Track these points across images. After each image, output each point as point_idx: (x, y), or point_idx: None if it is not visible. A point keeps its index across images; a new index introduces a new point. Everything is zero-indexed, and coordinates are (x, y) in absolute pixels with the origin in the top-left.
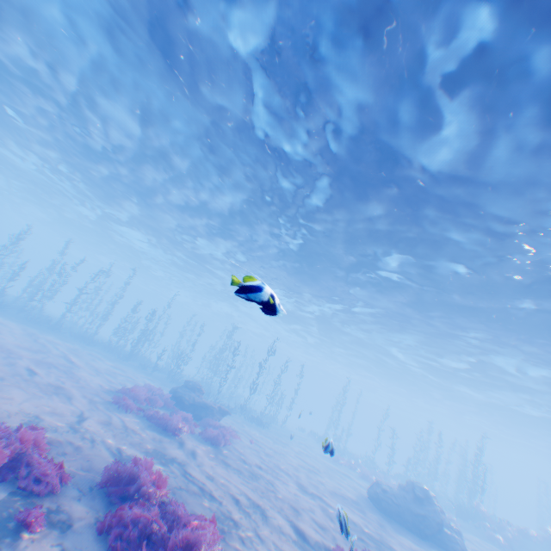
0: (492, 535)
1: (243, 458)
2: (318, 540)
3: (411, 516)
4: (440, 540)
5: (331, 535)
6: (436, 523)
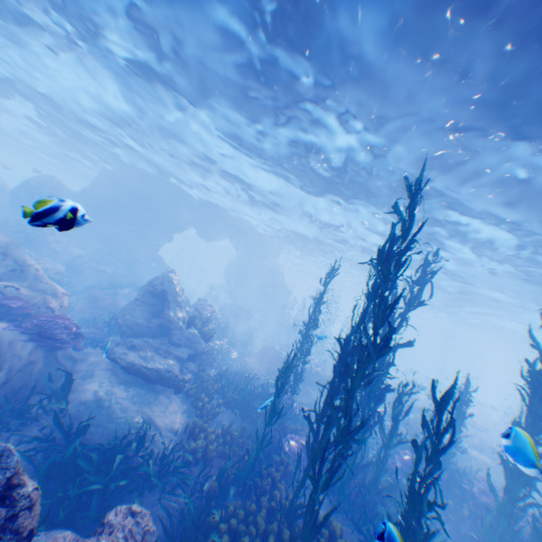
0: None
1: None
2: None
3: None
4: None
5: None
6: None
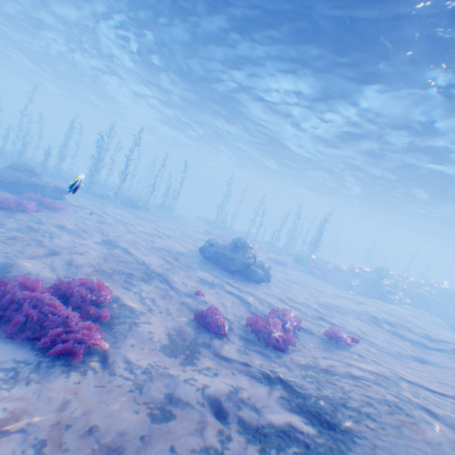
0: (312, 271)
1: (42, 221)
2: (32, 273)
3: (225, 259)
4: (244, 273)
5: (75, 270)
6: (241, 262)
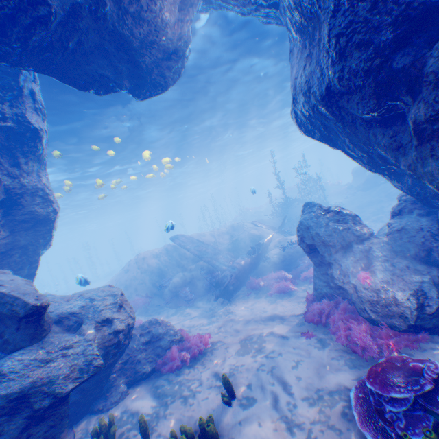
0: None
1: None
2: None
3: None
4: None
5: None
6: None
